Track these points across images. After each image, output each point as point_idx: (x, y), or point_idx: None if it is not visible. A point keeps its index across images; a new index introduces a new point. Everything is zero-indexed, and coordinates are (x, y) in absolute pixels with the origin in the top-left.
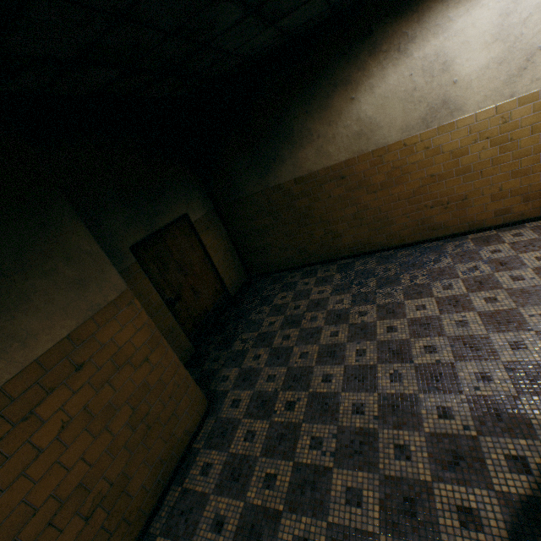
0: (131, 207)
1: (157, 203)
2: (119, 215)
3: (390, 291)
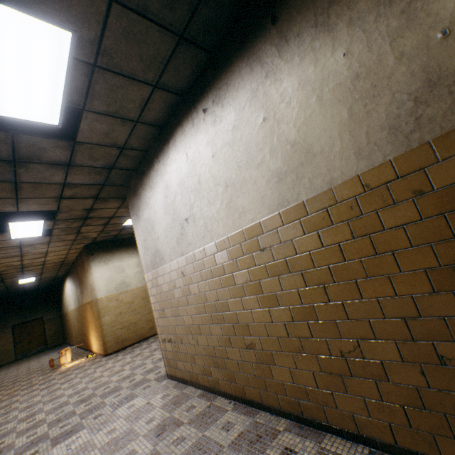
0: (20, 315)
1: (32, 313)
2: (15, 317)
3: (41, 356)
